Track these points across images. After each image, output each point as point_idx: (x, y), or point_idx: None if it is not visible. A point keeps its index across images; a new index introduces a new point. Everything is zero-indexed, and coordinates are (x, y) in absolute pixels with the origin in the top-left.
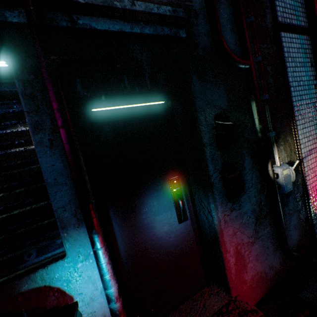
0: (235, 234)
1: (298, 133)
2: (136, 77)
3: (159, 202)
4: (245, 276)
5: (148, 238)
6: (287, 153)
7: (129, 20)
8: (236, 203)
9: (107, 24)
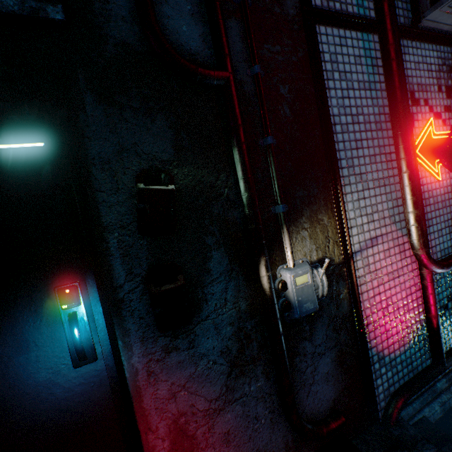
0: (173, 396)
1: (347, 207)
2: None
3: (28, 329)
4: None
5: None
6: (317, 244)
7: None
8: (182, 338)
9: None
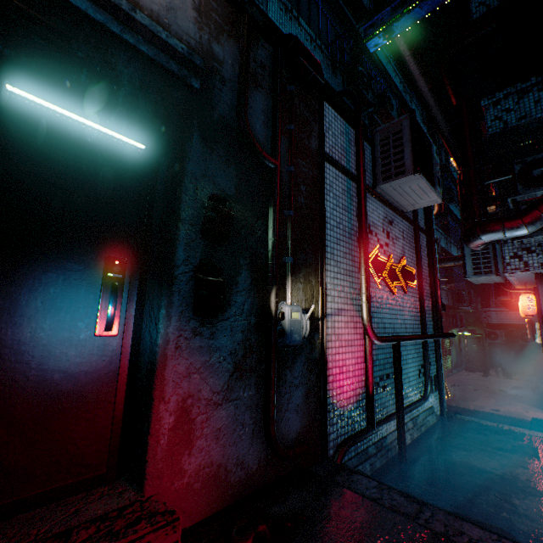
0: (189, 375)
1: (327, 280)
2: (104, 83)
3: (70, 283)
4: (185, 460)
5: (12, 336)
6: (306, 297)
7: (123, 22)
8: (207, 327)
9: (86, 5)
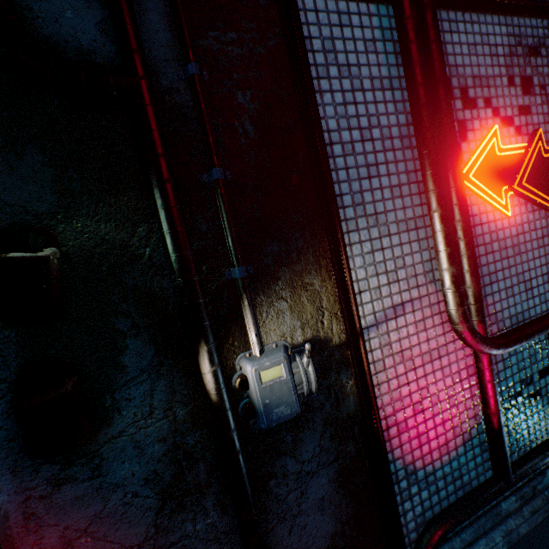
0: (69, 545)
1: (354, 264)
2: None
3: None
4: None
5: None
6: (303, 319)
7: None
8: (80, 464)
9: None
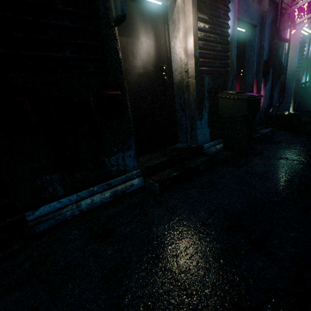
0: None
1: None
2: None
3: None
4: None
5: None
6: None
7: None
8: None
9: None
